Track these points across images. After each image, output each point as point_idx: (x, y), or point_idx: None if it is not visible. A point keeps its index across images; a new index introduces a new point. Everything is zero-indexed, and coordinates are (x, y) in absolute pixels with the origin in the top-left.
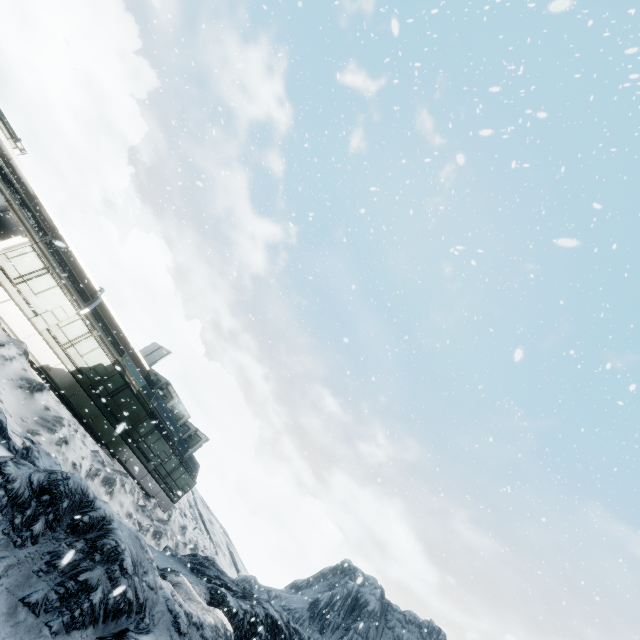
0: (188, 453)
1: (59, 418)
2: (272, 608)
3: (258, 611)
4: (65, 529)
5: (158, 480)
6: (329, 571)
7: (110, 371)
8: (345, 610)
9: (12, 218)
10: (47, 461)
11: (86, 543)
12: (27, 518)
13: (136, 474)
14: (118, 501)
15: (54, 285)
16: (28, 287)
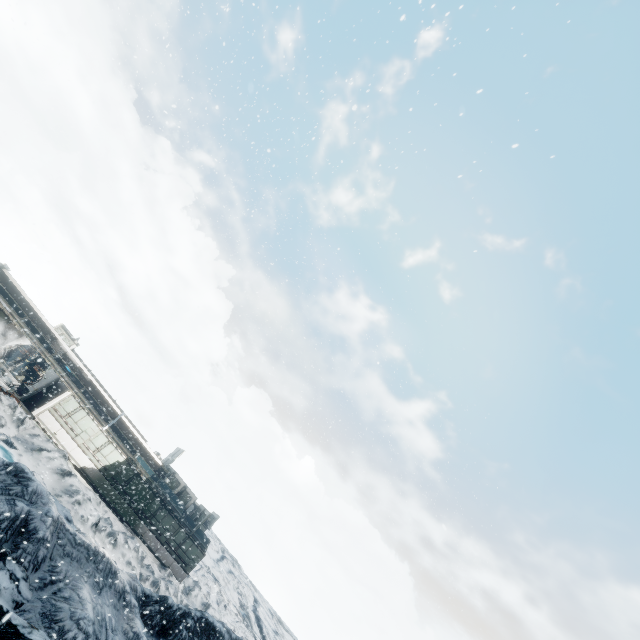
0: (195, 528)
1: (78, 490)
2: (221, 624)
3: (193, 612)
4: (12, 476)
5: (171, 551)
6: None
7: (125, 465)
8: None
9: (63, 383)
10: (61, 508)
11: (18, 481)
12: None
13: (152, 546)
14: (121, 552)
15: (86, 415)
16: (72, 419)
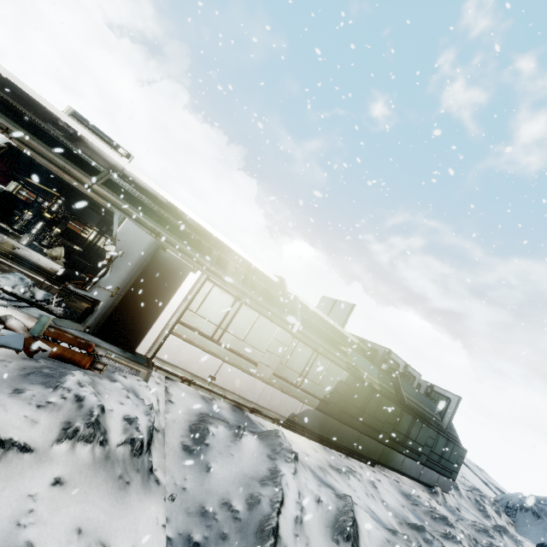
0: (445, 422)
1: None
2: None
3: None
4: None
5: (433, 467)
6: None
7: (350, 384)
8: None
9: (169, 253)
10: None
11: None
12: None
13: (413, 473)
14: None
15: (254, 316)
16: (231, 336)
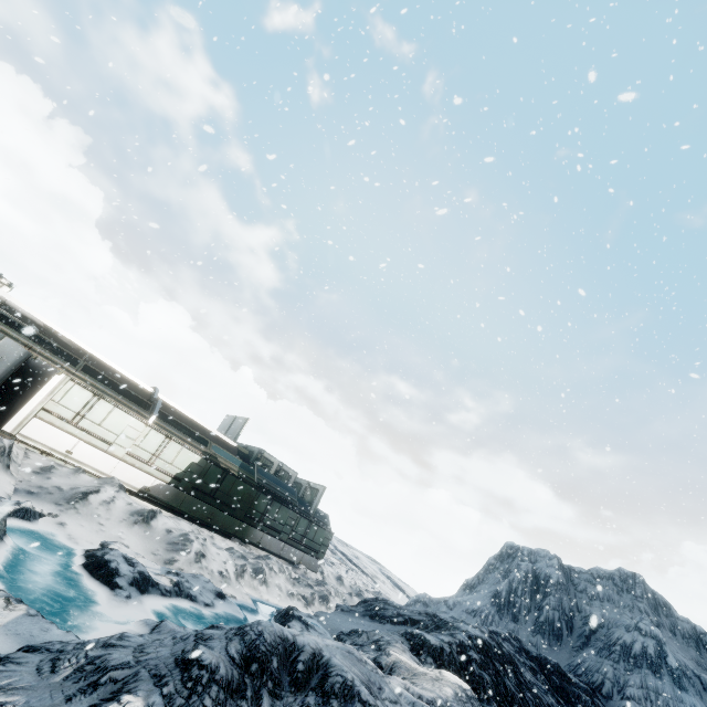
0: (312, 509)
1: (184, 536)
2: (469, 627)
3: (460, 638)
4: (289, 690)
5: (297, 546)
6: (495, 560)
7: (204, 466)
8: (529, 592)
9: (39, 361)
10: (198, 584)
11: (316, 693)
12: (251, 700)
13: (274, 550)
14: (274, 585)
15: (111, 408)
16: (89, 421)
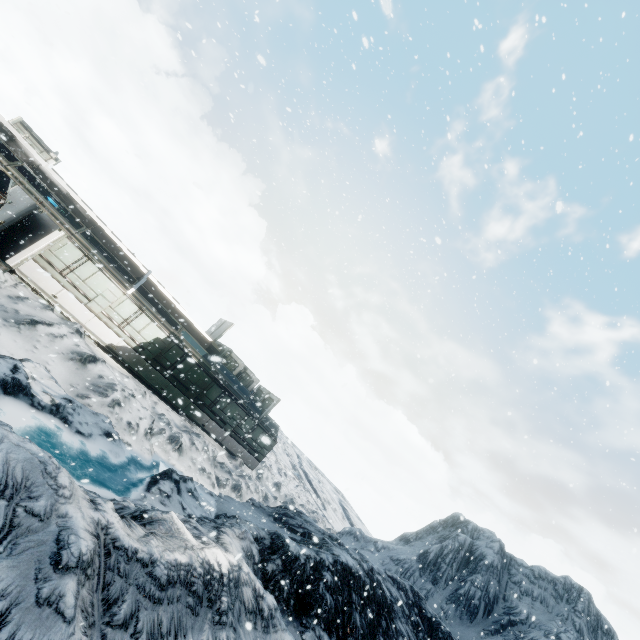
0: (263, 414)
1: (112, 384)
2: (348, 555)
3: (324, 557)
4: None
5: (239, 441)
6: (438, 524)
7: (168, 344)
8: (458, 562)
9: (45, 215)
10: (93, 419)
11: None
12: None
13: (217, 436)
14: (189, 457)
15: (97, 270)
16: (76, 276)
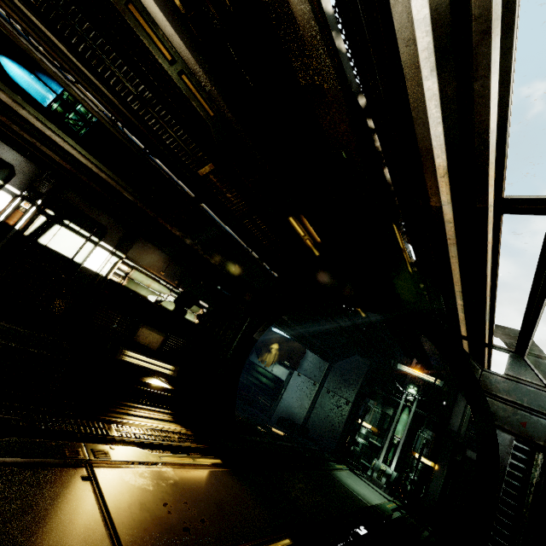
0: None
1: None
2: None
3: None
4: None
5: None
6: None
7: None
8: None
9: None
10: None
11: None
12: None
13: None
14: None
15: None
16: None
